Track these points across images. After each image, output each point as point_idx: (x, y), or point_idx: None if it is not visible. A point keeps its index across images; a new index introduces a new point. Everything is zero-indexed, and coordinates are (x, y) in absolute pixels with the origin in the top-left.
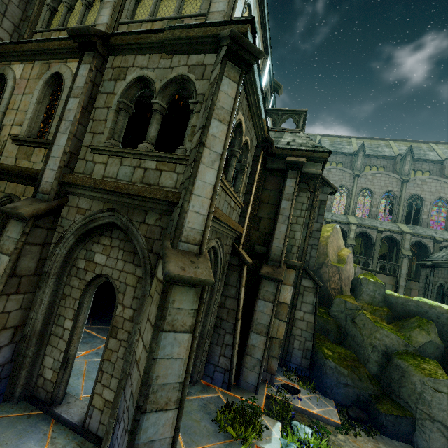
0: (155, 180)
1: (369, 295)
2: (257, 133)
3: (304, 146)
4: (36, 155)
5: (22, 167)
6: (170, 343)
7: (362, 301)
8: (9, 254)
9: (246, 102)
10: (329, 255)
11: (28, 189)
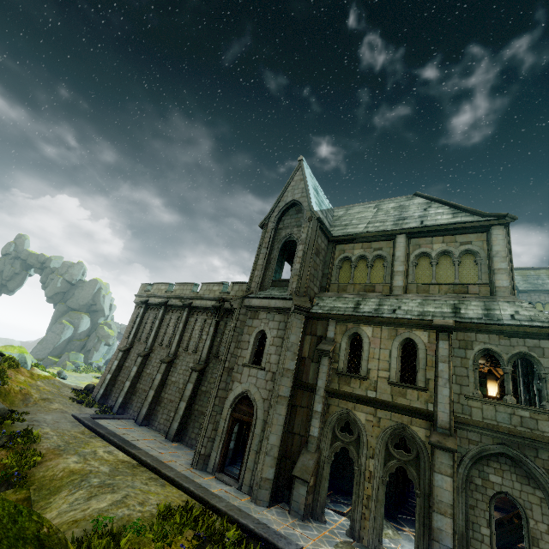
0: (534, 425)
1: None
2: None
3: None
4: (410, 395)
5: (412, 406)
6: None
7: None
8: (449, 475)
9: None
10: None
11: (413, 420)
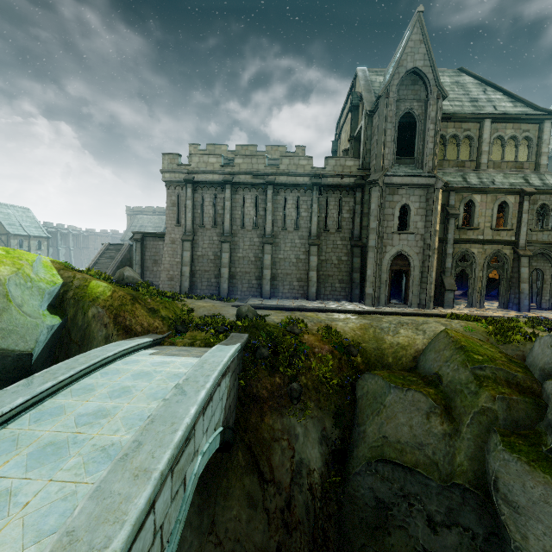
0: None
1: None
2: None
3: None
4: (502, 234)
5: (507, 240)
6: None
7: None
8: (527, 267)
9: None
10: None
11: (504, 246)
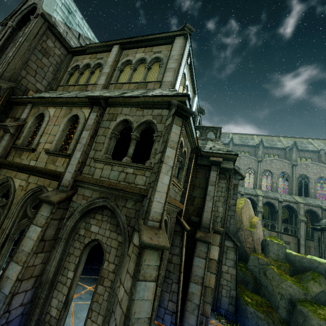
0: (132, 180)
1: (275, 253)
2: (191, 144)
3: (220, 150)
4: (58, 162)
5: (51, 170)
6: (142, 288)
7: (270, 258)
8: (41, 226)
9: (185, 130)
10: (243, 222)
11: (52, 182)
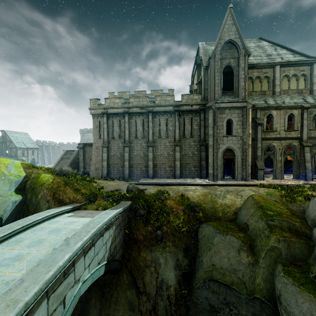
0: None
1: None
2: None
3: None
4: (292, 133)
5: (295, 137)
6: None
7: None
8: (309, 153)
9: None
10: None
11: (293, 141)
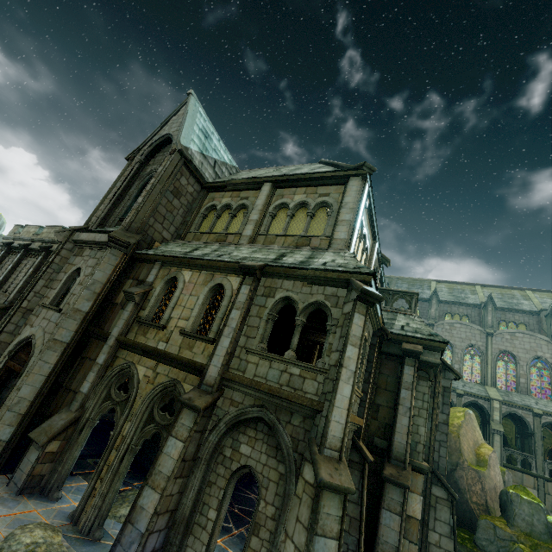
0: (299, 385)
1: (525, 521)
2: (374, 326)
3: (419, 333)
4: (197, 347)
5: (189, 359)
6: (322, 547)
7: (516, 528)
8: (183, 440)
9: None
10: (464, 453)
11: (189, 376)
